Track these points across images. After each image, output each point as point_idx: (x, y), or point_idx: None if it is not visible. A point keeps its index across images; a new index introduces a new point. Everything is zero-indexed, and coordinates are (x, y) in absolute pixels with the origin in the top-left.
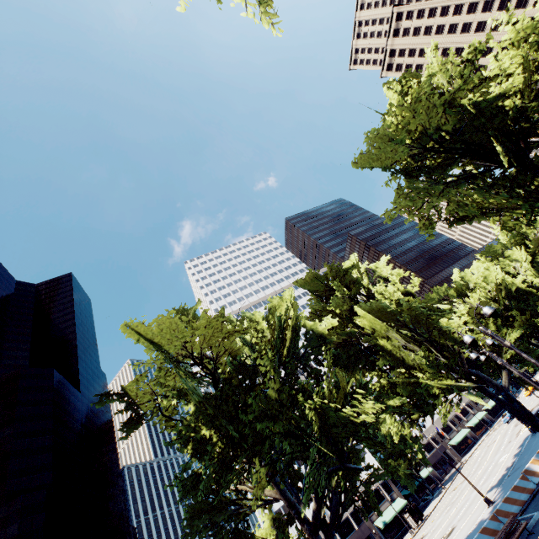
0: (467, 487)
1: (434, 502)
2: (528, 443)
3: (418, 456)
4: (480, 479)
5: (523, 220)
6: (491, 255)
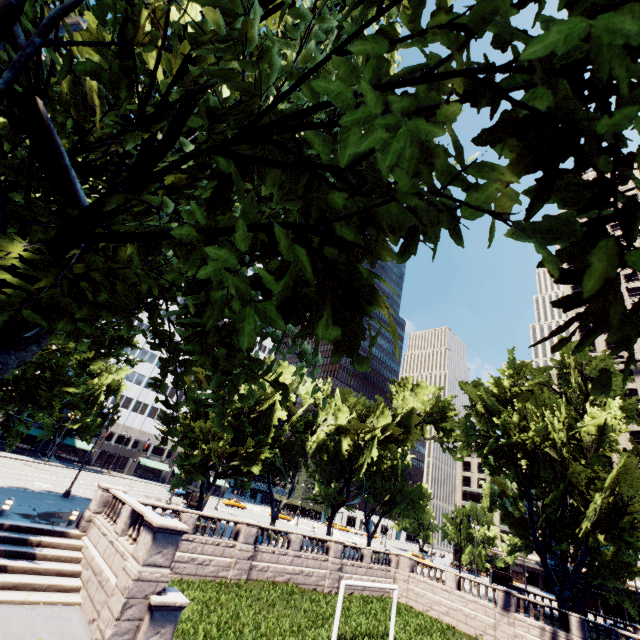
0: (4, 468)
1: (18, 456)
2: (34, 492)
3: (78, 425)
4: (4, 473)
5: (383, 403)
6: (341, 397)
